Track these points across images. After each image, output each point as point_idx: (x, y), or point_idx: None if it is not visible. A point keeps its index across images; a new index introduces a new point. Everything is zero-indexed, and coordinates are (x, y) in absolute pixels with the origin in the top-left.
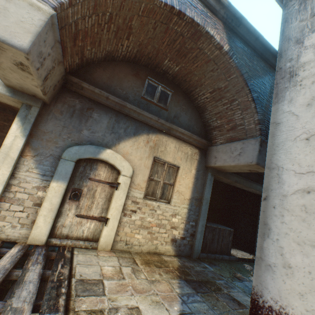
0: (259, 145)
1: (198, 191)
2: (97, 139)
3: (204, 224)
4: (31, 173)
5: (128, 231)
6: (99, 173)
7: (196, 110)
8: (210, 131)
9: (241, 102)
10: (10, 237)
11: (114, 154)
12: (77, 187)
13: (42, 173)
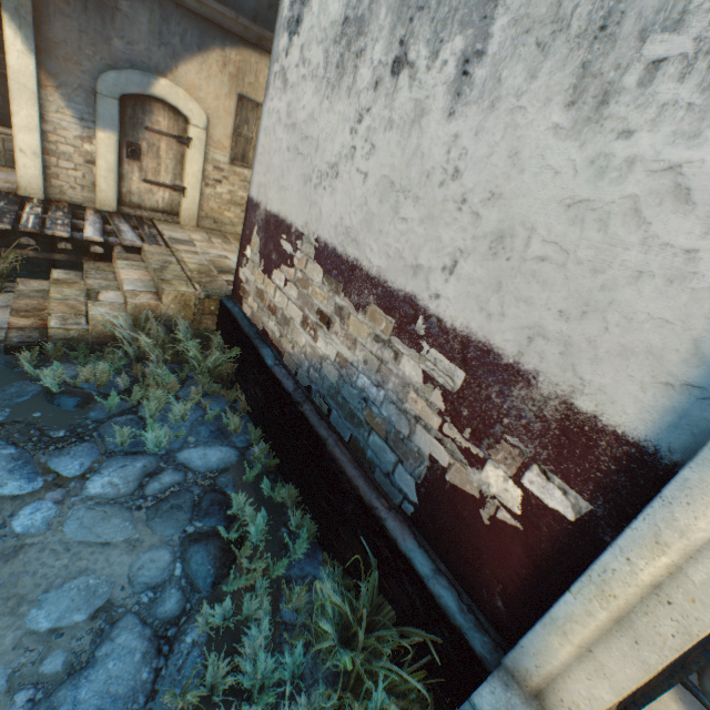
0: None
1: None
2: (140, 57)
3: None
4: (64, 115)
5: (215, 207)
6: (157, 120)
7: None
8: None
9: None
10: (75, 201)
11: (174, 89)
12: (133, 142)
13: (79, 118)
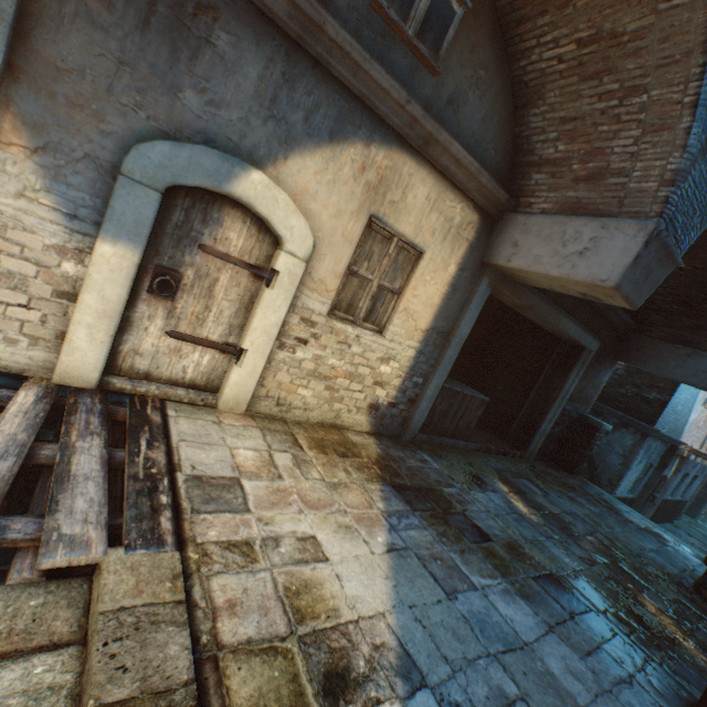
0: (644, 243)
1: (449, 317)
2: (226, 129)
3: (440, 384)
4: (33, 203)
5: (285, 380)
6: (226, 235)
7: (509, 94)
8: (527, 170)
9: (658, 103)
10: (5, 365)
11: (272, 190)
12: (168, 265)
13: (68, 212)
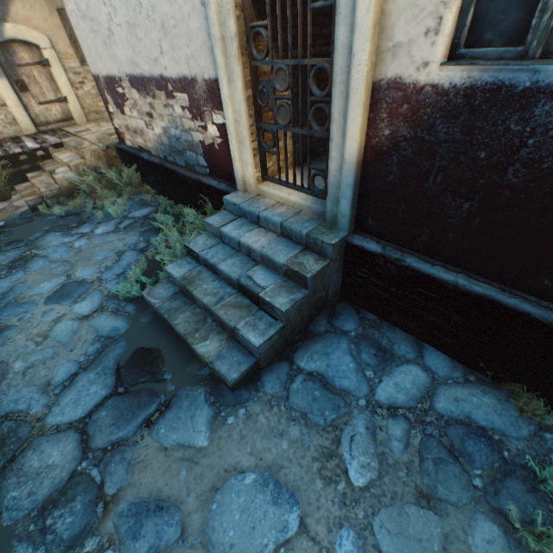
0: None
1: None
2: None
3: None
4: None
5: (91, 103)
6: (21, 56)
7: None
8: None
9: None
10: (12, 136)
11: (17, 28)
12: (17, 80)
13: None
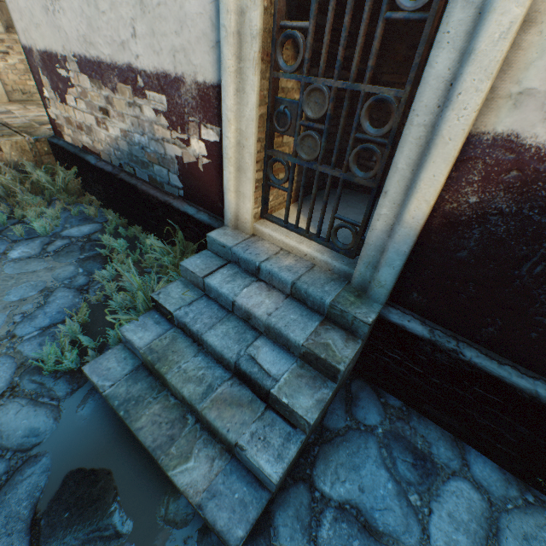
0: None
1: None
2: None
3: None
4: None
5: (16, 79)
6: None
7: None
8: None
9: None
10: None
11: None
12: None
13: None
